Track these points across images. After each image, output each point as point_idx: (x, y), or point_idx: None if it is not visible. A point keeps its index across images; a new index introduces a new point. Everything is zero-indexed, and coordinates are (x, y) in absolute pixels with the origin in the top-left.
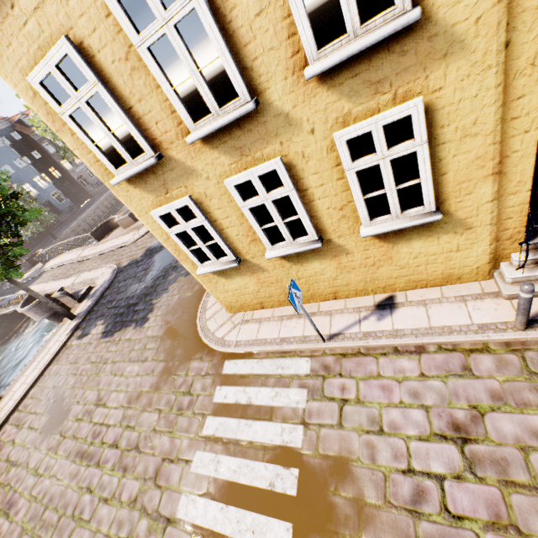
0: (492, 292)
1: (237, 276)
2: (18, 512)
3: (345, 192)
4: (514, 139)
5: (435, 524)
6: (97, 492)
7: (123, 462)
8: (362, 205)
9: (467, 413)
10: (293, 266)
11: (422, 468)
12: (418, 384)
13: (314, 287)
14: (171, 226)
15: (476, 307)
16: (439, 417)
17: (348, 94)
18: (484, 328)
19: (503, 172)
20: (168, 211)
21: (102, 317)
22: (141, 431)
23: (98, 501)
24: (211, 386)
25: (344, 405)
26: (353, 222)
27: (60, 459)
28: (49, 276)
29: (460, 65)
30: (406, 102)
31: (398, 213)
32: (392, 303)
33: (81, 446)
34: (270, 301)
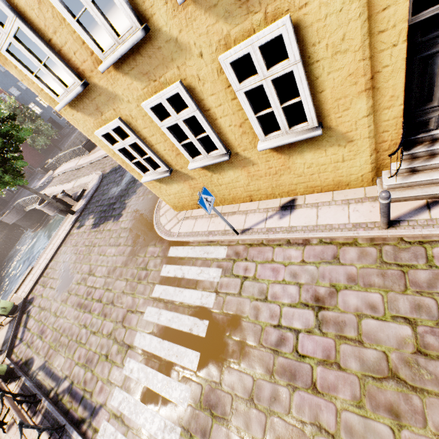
0: (372, 196)
1: (173, 183)
2: (46, 336)
3: (240, 111)
4: (383, 53)
5: (287, 359)
6: (90, 328)
7: (104, 311)
8: (256, 123)
9: (327, 289)
10: (214, 175)
11: (287, 325)
12: (298, 268)
13: (233, 191)
14: (113, 143)
15: (356, 209)
16: (307, 291)
17: (224, 16)
18: (357, 226)
19: (376, 88)
20: (107, 131)
21: (92, 213)
22: (115, 293)
23: (90, 333)
24: (160, 264)
25: (244, 281)
26: (252, 137)
27: (69, 307)
28: (57, 181)
29: None
30: (277, 20)
31: (287, 129)
32: (292, 205)
33: (80, 300)
34: None
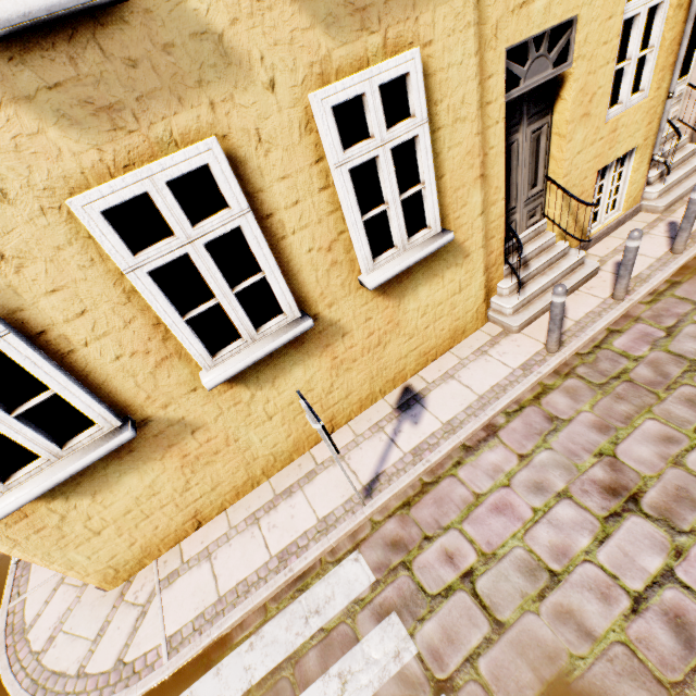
0: (499, 332)
1: (126, 472)
2: None
3: (332, 215)
4: (489, 131)
5: None
6: None
7: None
8: (362, 234)
9: (602, 465)
10: (258, 392)
11: (643, 581)
12: (529, 472)
13: (298, 422)
14: None
15: (500, 352)
16: (586, 494)
17: (324, 20)
18: (527, 367)
19: (485, 176)
20: None
21: None
22: None
23: None
24: None
25: (474, 584)
26: (348, 271)
27: None
28: None
29: (445, 12)
30: (398, 54)
31: (405, 241)
32: (414, 395)
33: None
34: (215, 498)
